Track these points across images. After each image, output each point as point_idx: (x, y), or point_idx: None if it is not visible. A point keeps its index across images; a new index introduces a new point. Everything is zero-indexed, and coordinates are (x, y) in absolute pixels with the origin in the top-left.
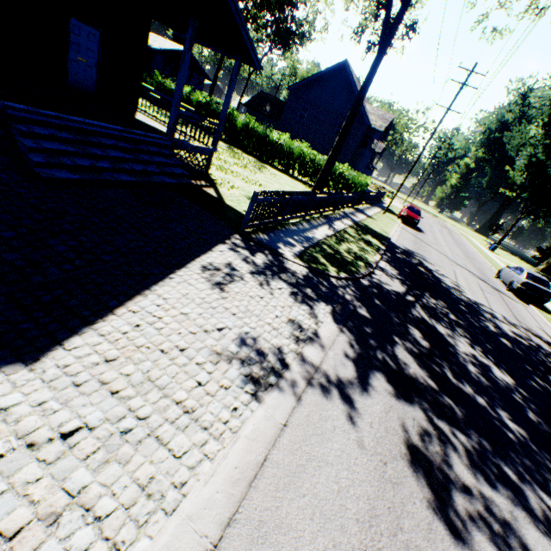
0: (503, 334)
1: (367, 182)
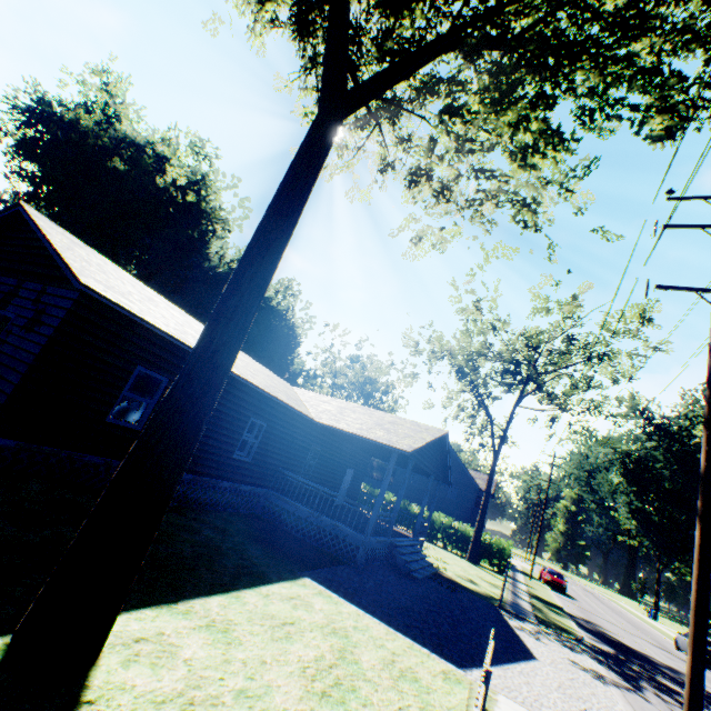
0: (706, 690)
1: (510, 548)
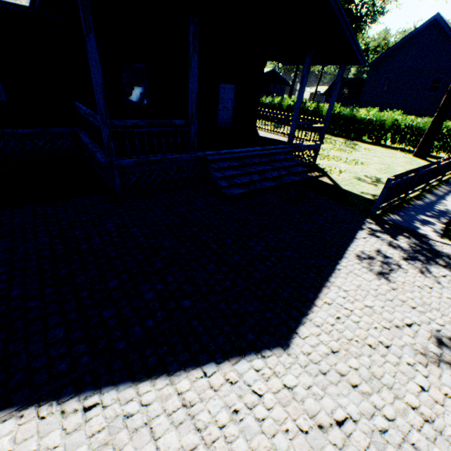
0: None
1: None
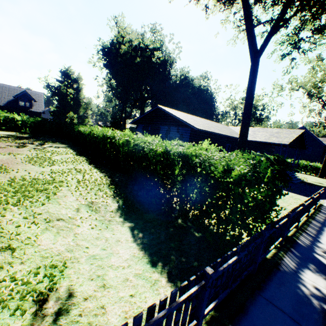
0: None
1: None
